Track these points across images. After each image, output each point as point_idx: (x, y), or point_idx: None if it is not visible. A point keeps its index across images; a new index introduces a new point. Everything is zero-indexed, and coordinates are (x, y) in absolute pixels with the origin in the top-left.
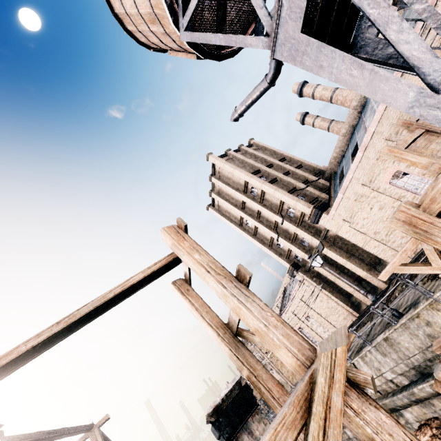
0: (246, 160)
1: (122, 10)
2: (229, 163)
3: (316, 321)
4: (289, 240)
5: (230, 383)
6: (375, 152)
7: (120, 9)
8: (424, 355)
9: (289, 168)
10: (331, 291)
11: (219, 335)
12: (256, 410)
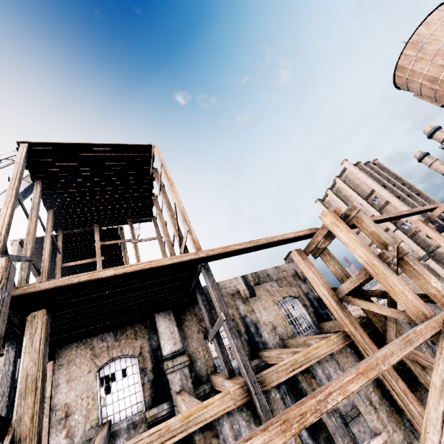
0: (375, 175)
1: (407, 66)
2: (363, 172)
3: None
4: None
5: None
6: None
7: (405, 64)
8: None
9: (411, 193)
10: None
11: None
12: None
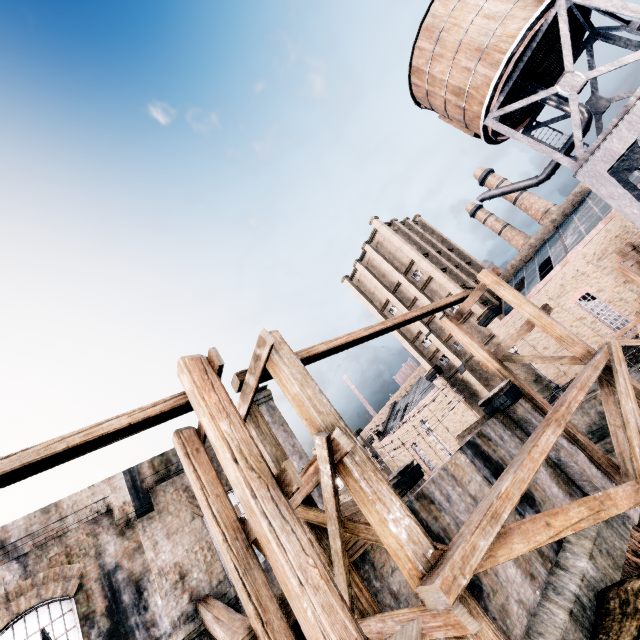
0: (415, 238)
1: (423, 68)
2: (398, 235)
3: (439, 436)
4: (441, 339)
5: (504, 381)
6: (573, 270)
7: (422, 65)
8: (590, 428)
9: (460, 262)
10: (470, 403)
11: (490, 356)
12: (522, 397)
